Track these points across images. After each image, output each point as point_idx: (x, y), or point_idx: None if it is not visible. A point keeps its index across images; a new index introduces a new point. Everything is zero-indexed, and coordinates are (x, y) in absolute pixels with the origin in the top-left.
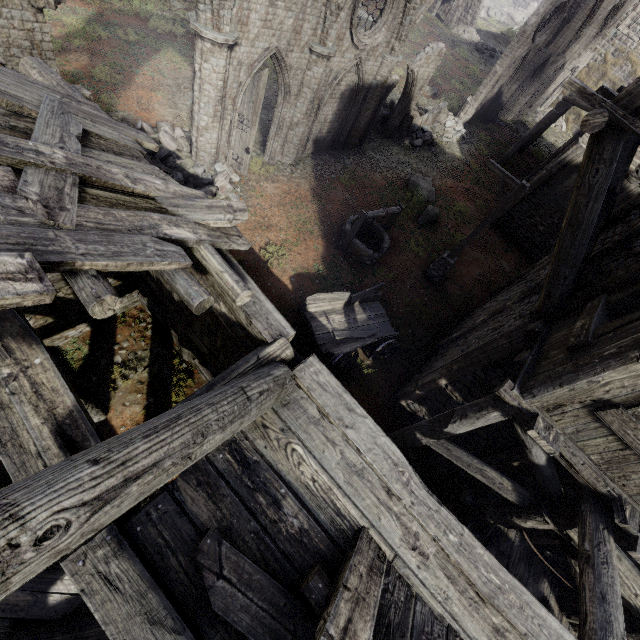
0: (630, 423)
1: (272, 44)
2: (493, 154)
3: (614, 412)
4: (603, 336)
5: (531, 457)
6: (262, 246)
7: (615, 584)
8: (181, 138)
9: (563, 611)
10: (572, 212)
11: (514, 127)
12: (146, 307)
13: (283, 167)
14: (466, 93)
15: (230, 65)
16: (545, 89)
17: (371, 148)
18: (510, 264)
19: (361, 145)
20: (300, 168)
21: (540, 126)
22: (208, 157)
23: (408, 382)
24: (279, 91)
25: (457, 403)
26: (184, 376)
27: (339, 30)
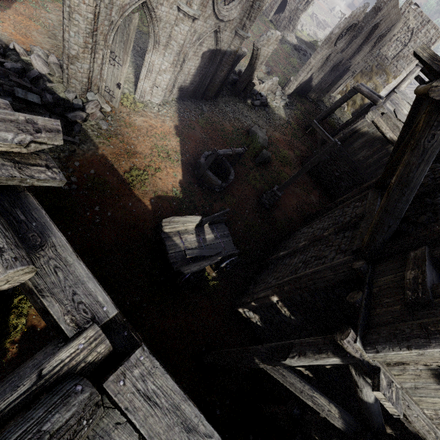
0: None
1: None
2: (305, 119)
3: None
4: None
5: (361, 395)
6: (127, 169)
7: None
8: (54, 64)
9: None
10: (404, 171)
11: (317, 103)
12: None
13: (152, 105)
14: (288, 75)
15: (101, 1)
16: (337, 81)
17: (223, 102)
18: (316, 197)
19: (216, 98)
20: (166, 108)
21: (337, 104)
22: (79, 85)
23: (245, 291)
24: (149, 39)
25: (285, 316)
26: None
27: None
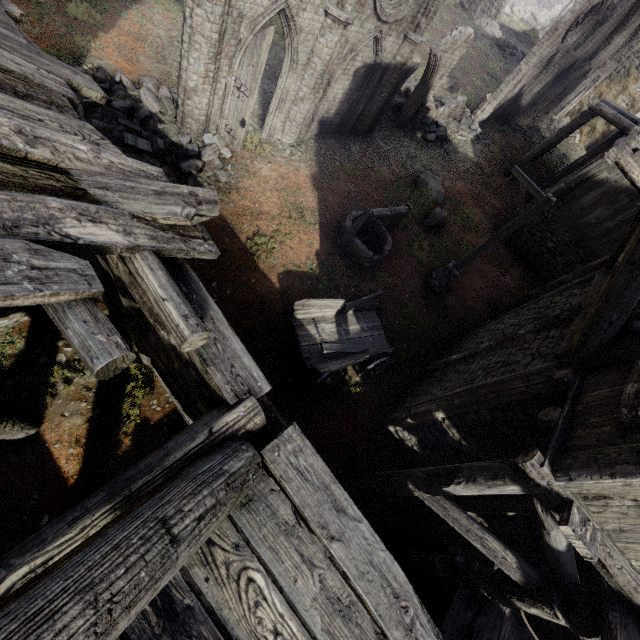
0: None
1: None
2: (506, 159)
3: None
4: None
5: (548, 539)
6: (250, 235)
7: None
8: (166, 99)
9: None
10: (636, 246)
11: (529, 133)
12: (101, 298)
13: (282, 147)
14: (484, 90)
15: (229, 15)
16: (565, 96)
17: (381, 137)
18: (514, 279)
19: (370, 132)
20: (301, 150)
21: (560, 134)
22: (196, 125)
23: (398, 404)
24: (285, 57)
25: (453, 440)
26: (142, 383)
27: None
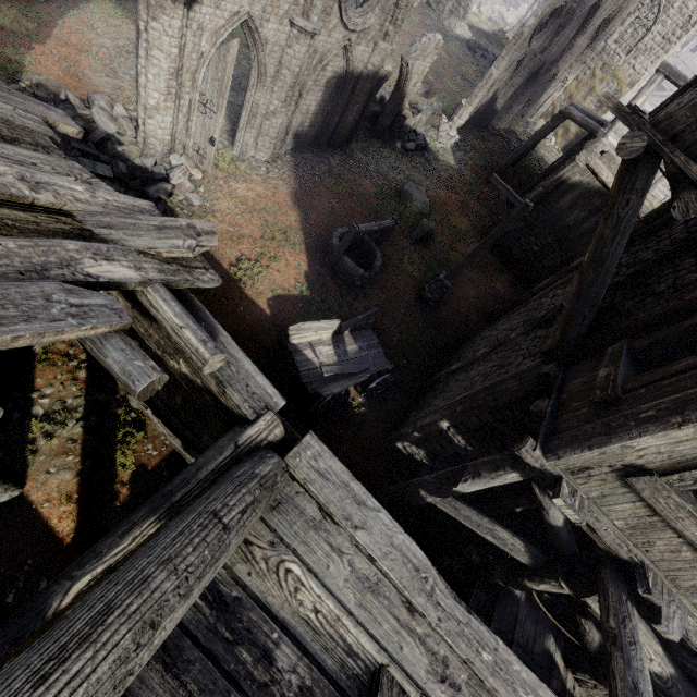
0: (663, 491)
1: (243, 8)
2: (487, 165)
3: (647, 479)
4: (633, 391)
5: (548, 518)
6: (232, 261)
7: (645, 668)
8: (123, 118)
9: (569, 667)
10: (597, 246)
11: (506, 137)
12: (77, 341)
13: (257, 164)
14: (459, 95)
15: (188, 28)
16: (537, 99)
17: (359, 149)
18: (505, 286)
19: (348, 144)
20: (278, 167)
21: (535, 139)
22: (160, 145)
23: (404, 420)
24: (252, 70)
25: (459, 447)
26: (133, 429)
27: (326, 2)
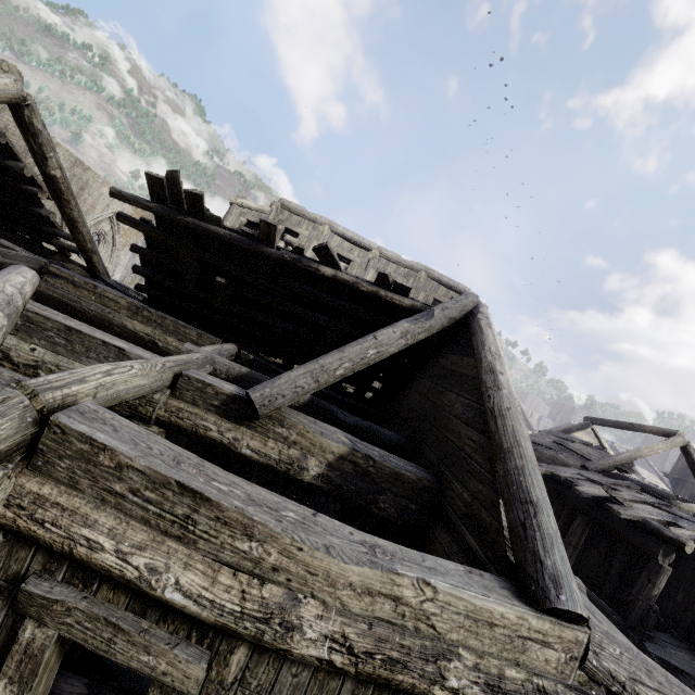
0: None
1: None
2: None
3: None
4: None
5: None
6: None
7: None
8: None
9: None
10: None
11: None
12: None
13: None
14: None
15: None
16: None
17: None
18: None
19: None
20: None
21: None
22: None
23: None
24: None
25: None
26: None
27: None
